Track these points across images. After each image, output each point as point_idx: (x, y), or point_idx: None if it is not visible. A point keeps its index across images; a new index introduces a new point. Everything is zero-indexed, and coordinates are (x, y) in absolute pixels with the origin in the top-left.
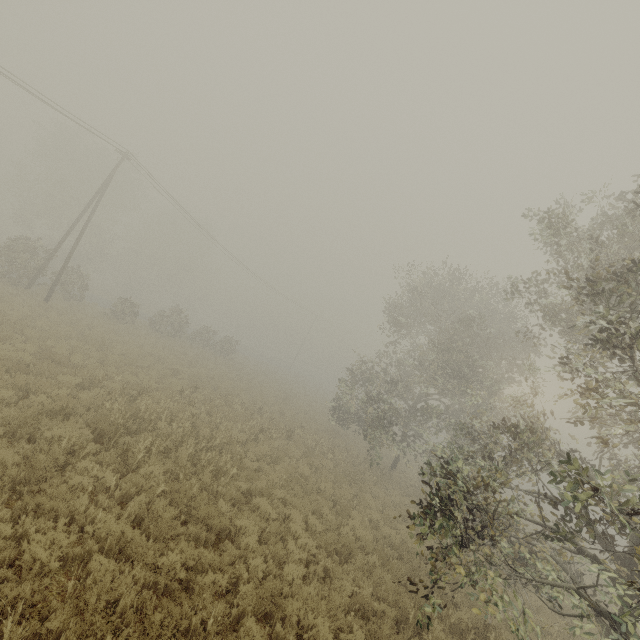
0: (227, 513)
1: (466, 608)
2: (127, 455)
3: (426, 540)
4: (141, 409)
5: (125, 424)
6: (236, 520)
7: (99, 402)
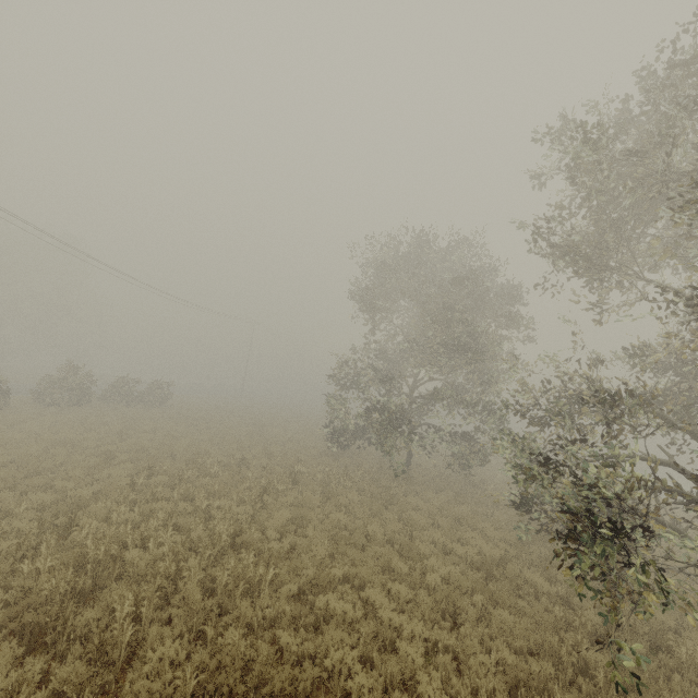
0: (299, 649)
1: (575, 597)
2: (104, 649)
3: (491, 536)
4: (86, 545)
5: (72, 589)
6: (324, 660)
7: (5, 570)
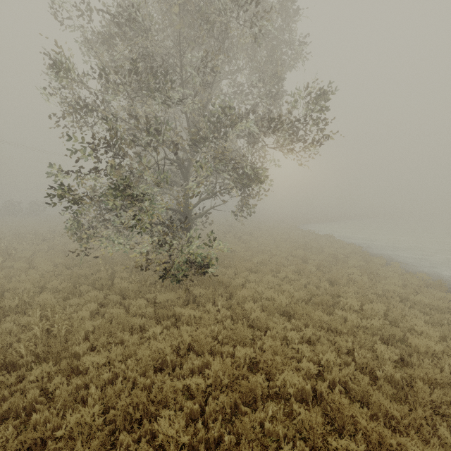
0: None
1: None
2: None
3: None
4: None
5: None
6: None
7: None
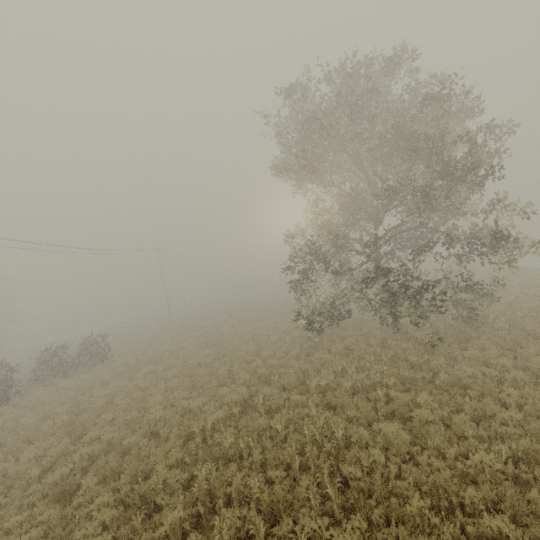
0: None
1: None
2: None
3: None
4: None
5: None
6: None
7: None
